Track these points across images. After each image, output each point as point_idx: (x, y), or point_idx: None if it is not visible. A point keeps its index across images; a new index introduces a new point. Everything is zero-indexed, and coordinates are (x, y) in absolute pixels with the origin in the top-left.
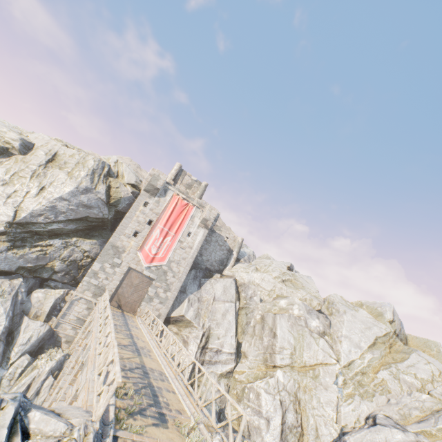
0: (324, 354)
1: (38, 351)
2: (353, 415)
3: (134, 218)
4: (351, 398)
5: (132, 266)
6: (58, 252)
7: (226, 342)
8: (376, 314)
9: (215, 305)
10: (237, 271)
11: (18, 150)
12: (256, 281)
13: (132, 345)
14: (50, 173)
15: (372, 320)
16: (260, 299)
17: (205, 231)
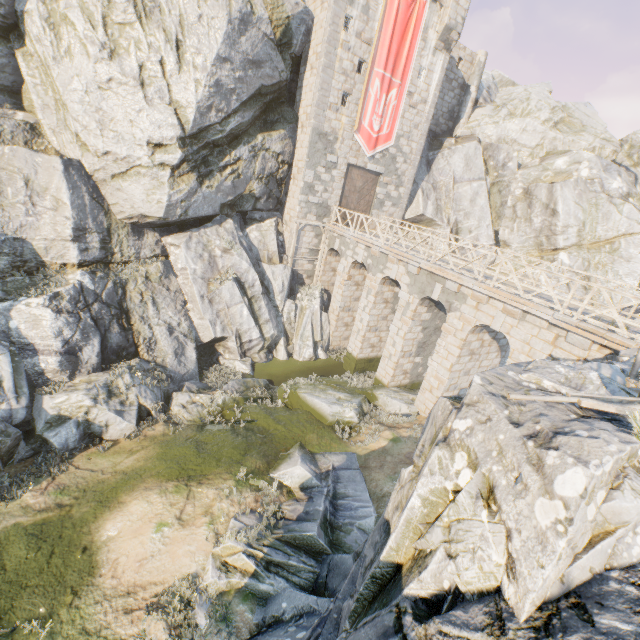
0: (630, 223)
1: (290, 293)
2: None
3: (335, 67)
4: None
5: (351, 161)
6: (249, 168)
7: (481, 235)
8: None
9: (457, 190)
10: (479, 126)
11: None
12: (511, 136)
13: (469, 271)
14: None
15: None
16: (517, 165)
17: (445, 57)
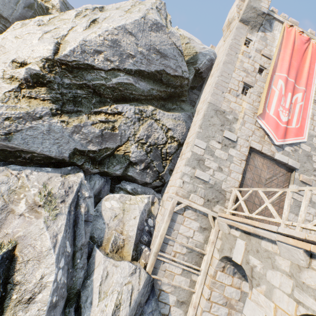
0: None
1: None
2: None
3: (236, 64)
4: None
5: (253, 145)
6: (130, 127)
7: None
8: None
9: None
10: None
11: (58, 9)
12: None
13: None
14: (101, 13)
15: None
16: None
17: None
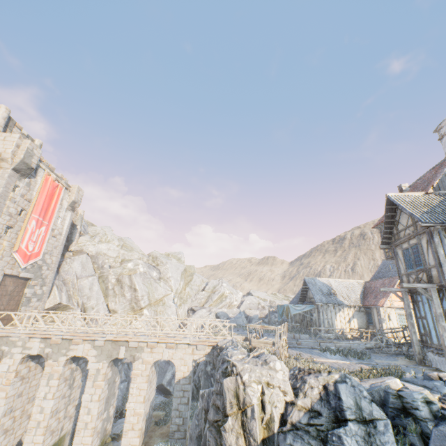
0: (166, 290)
1: None
2: (184, 312)
3: (4, 210)
4: (181, 306)
5: (7, 272)
6: None
7: (101, 309)
8: (178, 259)
9: (81, 283)
10: (85, 245)
11: None
12: (103, 251)
13: None
14: None
15: (178, 264)
16: (109, 266)
17: (72, 213)
